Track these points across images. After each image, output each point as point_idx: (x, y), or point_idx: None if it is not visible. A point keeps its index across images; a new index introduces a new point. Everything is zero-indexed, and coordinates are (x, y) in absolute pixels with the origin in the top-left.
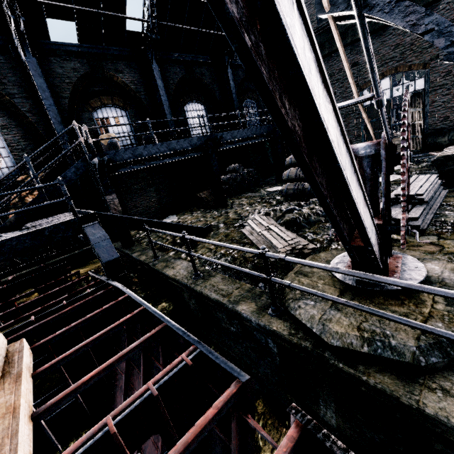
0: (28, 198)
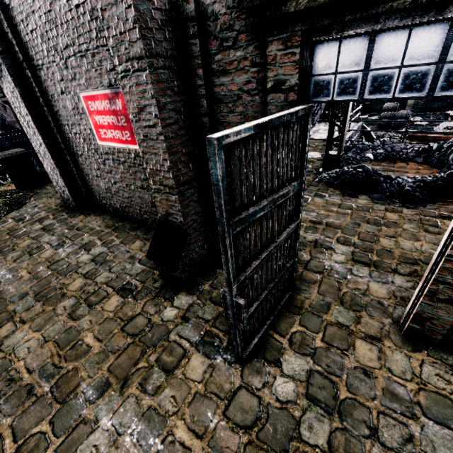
0: None
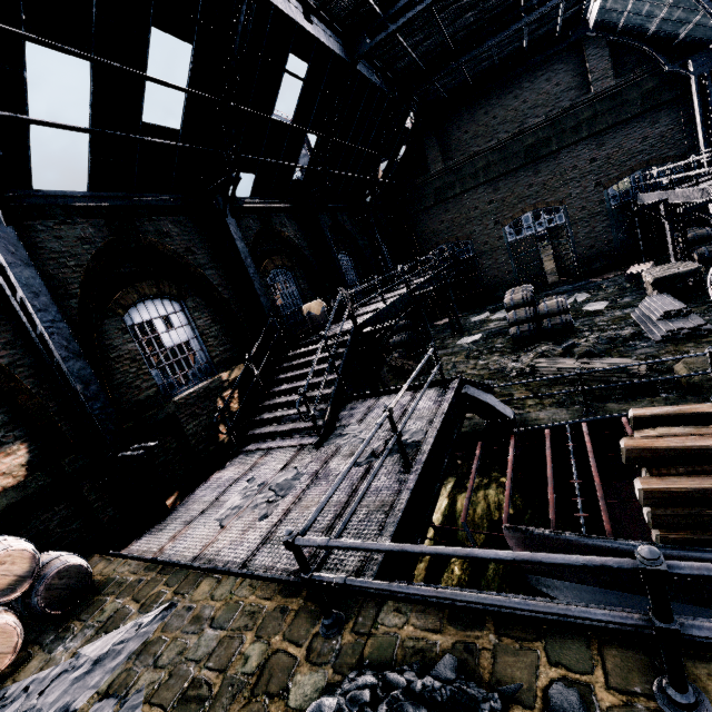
0: (233, 405)
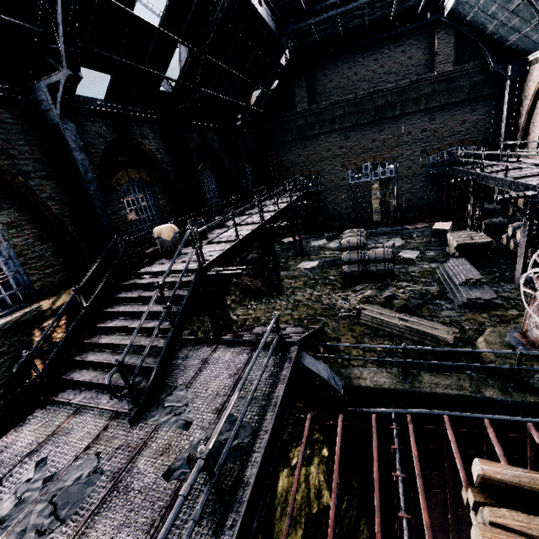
0: (56, 334)
